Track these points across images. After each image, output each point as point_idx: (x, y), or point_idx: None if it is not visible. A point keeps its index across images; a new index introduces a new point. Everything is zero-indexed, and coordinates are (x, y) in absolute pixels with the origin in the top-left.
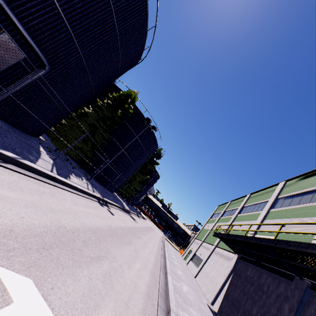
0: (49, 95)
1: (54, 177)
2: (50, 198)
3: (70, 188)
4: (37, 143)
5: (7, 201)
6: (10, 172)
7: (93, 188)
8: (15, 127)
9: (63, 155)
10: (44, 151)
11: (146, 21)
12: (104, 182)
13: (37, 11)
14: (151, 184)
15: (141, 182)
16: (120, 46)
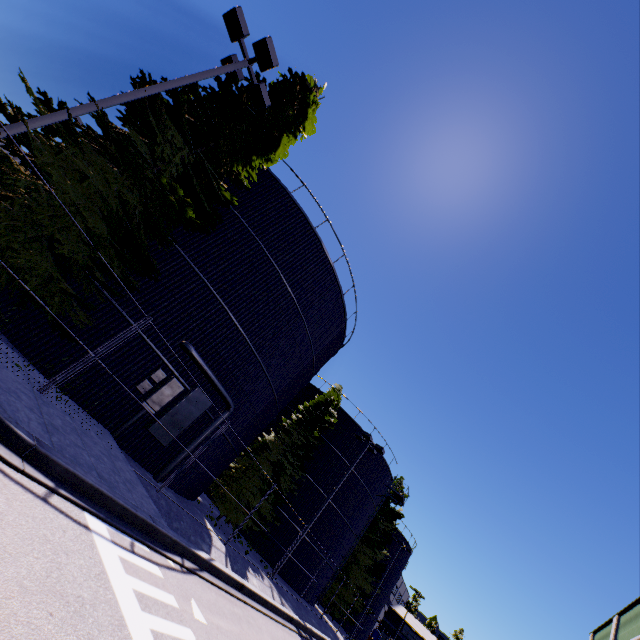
0: (226, 437)
1: (242, 584)
2: (248, 628)
3: (259, 604)
4: (201, 514)
5: (225, 635)
6: (208, 585)
7: (280, 598)
8: (179, 493)
9: (226, 524)
10: (211, 527)
11: (344, 314)
12: (295, 577)
13: (229, 355)
14: (396, 573)
15: (372, 570)
16: (314, 349)
